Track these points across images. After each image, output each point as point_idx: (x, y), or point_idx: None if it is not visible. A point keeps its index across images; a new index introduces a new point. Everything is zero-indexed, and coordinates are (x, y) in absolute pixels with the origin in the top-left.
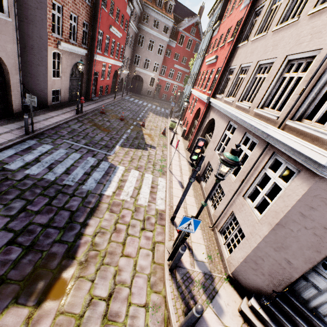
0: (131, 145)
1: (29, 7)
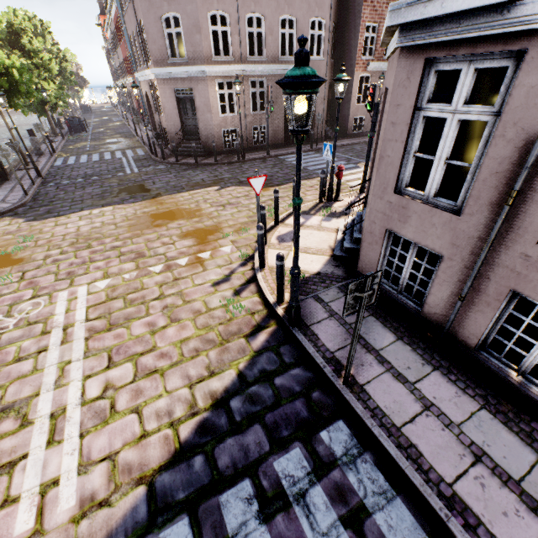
0: None
1: (347, 42)
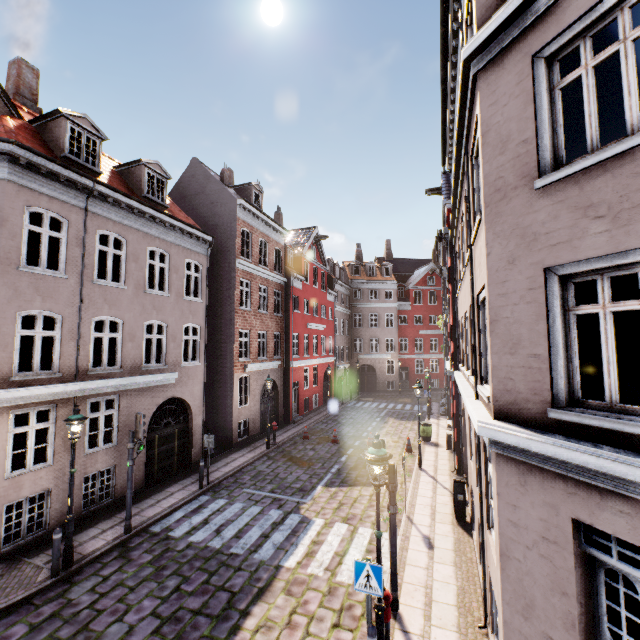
0: (342, 482)
1: (219, 344)
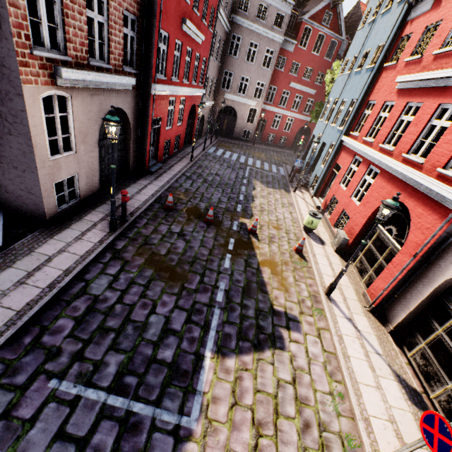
0: (240, 336)
1: None
